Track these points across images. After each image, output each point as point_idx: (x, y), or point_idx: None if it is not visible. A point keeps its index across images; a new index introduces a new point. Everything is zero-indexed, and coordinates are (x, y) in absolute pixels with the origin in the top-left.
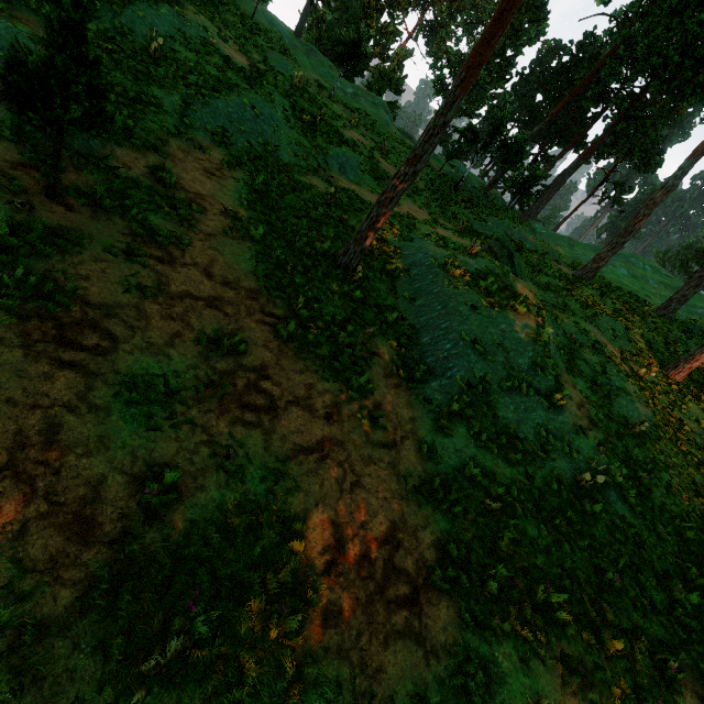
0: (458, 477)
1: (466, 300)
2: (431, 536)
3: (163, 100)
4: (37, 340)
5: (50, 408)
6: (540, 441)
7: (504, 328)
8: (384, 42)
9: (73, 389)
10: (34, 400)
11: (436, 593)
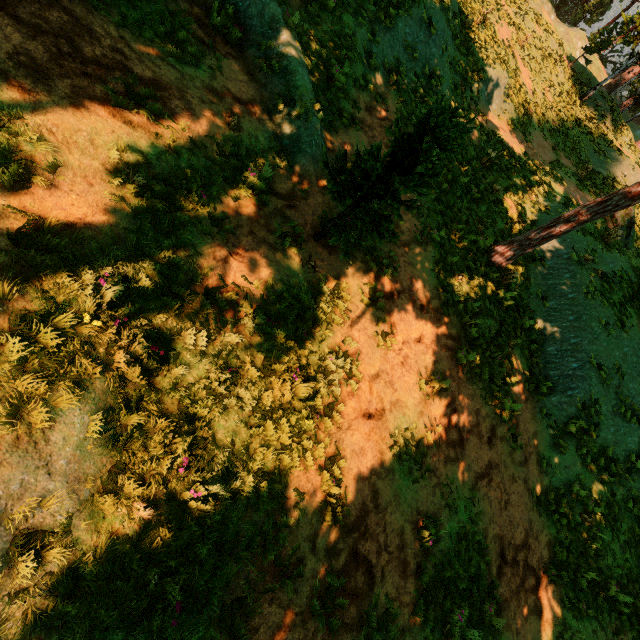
0: (565, 491)
1: (600, 315)
2: (545, 538)
3: (356, 35)
4: (352, 418)
5: (370, 478)
6: (628, 464)
7: (627, 351)
8: None
9: (375, 458)
10: (363, 474)
11: (547, 581)
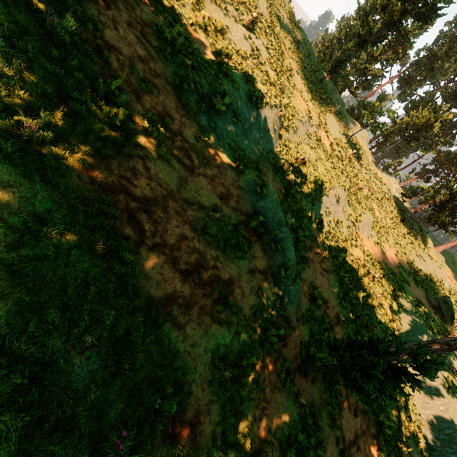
0: None
1: None
2: None
3: (306, 208)
4: None
5: None
6: None
7: None
8: (371, 80)
9: None
10: None
11: None
